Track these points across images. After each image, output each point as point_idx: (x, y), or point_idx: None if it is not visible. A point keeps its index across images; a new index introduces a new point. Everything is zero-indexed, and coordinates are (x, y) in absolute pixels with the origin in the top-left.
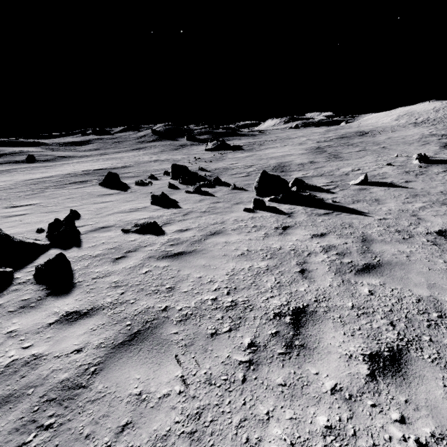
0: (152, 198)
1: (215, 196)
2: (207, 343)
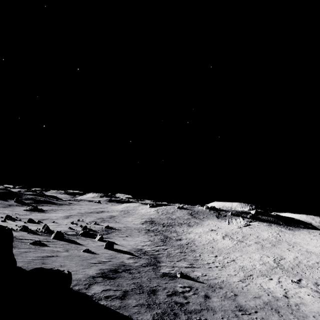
0: (2, 220)
1: (17, 222)
2: (12, 224)
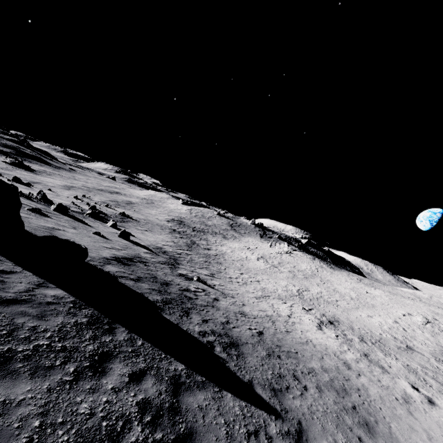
0: None
1: None
2: None
